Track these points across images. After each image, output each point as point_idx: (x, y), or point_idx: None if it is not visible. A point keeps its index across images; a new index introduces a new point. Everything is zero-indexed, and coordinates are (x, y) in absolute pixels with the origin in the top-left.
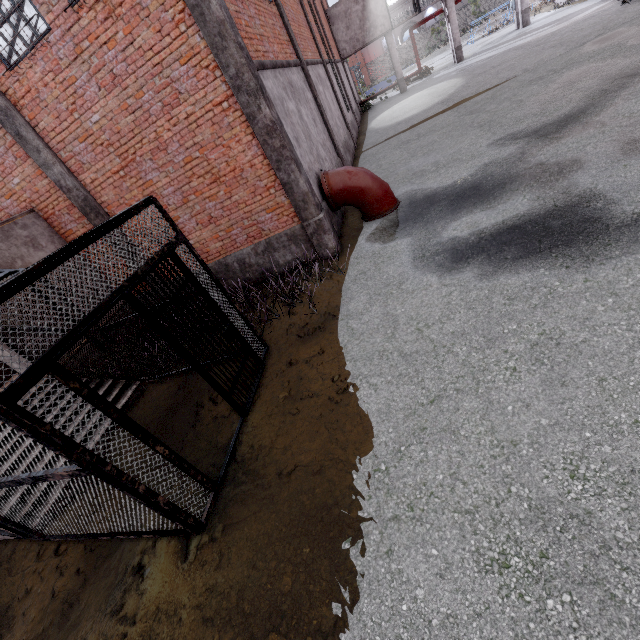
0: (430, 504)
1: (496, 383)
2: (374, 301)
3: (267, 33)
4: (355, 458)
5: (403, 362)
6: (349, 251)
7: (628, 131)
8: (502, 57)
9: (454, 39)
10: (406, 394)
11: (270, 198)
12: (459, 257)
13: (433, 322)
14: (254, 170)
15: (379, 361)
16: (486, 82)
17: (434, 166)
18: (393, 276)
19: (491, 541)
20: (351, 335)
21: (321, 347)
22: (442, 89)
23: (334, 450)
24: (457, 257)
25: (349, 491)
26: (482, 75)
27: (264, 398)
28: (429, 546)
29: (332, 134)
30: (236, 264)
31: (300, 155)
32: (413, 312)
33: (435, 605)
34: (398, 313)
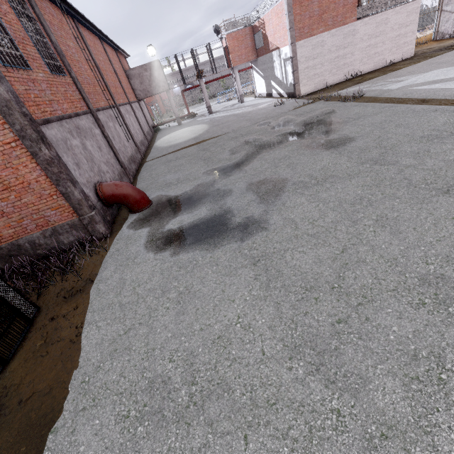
0: (104, 394)
1: (158, 317)
2: (117, 270)
3: (58, 97)
4: (73, 377)
5: (119, 310)
6: (115, 234)
7: (252, 178)
8: (227, 118)
9: (206, 102)
10: (114, 330)
11: (53, 201)
12: (168, 242)
13: (142, 283)
14: (39, 184)
15: (107, 310)
16: (216, 132)
17: (176, 181)
18: (133, 253)
19: (126, 406)
20: (97, 294)
21: (77, 304)
22: (197, 129)
23: (62, 375)
24: (167, 242)
25: (63, 400)
26: (216, 127)
27: (25, 347)
28: (96, 419)
29: (117, 154)
30: (27, 244)
31: (79, 174)
32: (135, 277)
33: (88, 452)
34: (127, 278)
